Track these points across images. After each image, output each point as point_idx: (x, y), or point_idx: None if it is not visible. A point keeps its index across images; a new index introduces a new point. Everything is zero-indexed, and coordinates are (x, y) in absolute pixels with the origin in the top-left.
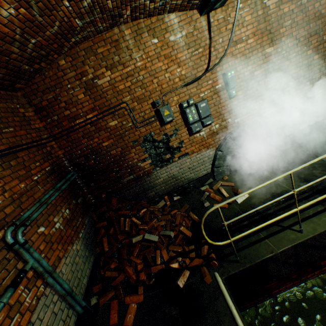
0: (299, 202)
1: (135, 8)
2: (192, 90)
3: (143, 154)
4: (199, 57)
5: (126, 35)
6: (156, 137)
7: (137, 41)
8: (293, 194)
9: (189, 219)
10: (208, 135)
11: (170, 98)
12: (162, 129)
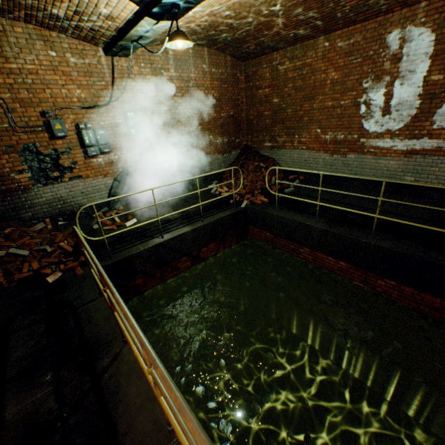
0: (172, 224)
1: (32, 17)
2: (92, 115)
3: (22, 164)
4: (102, 89)
5: (16, 32)
6: (42, 150)
7: (30, 44)
8: (169, 219)
9: (74, 239)
10: (106, 163)
11: (66, 115)
12: (52, 143)
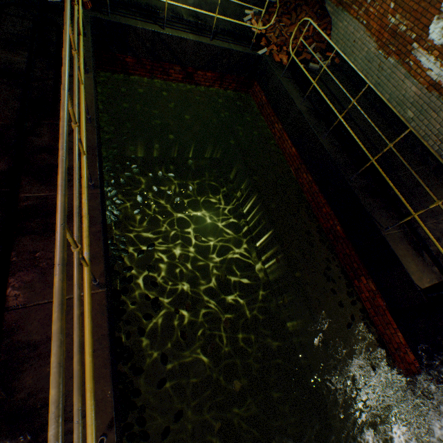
0: (182, 25)
1: None
2: None
3: None
4: None
5: None
6: None
7: None
8: (182, 17)
9: None
10: None
11: None
12: None
